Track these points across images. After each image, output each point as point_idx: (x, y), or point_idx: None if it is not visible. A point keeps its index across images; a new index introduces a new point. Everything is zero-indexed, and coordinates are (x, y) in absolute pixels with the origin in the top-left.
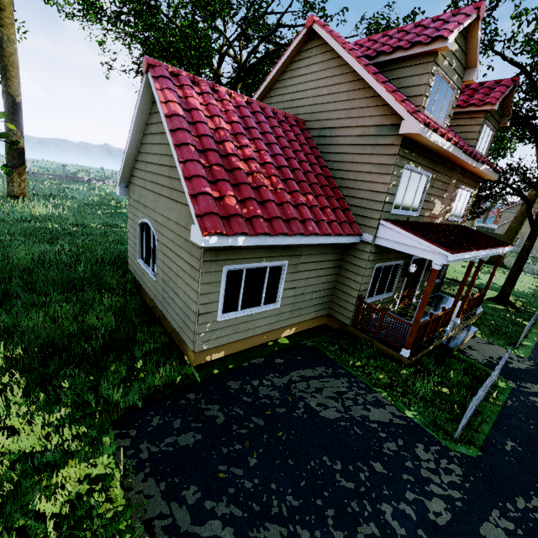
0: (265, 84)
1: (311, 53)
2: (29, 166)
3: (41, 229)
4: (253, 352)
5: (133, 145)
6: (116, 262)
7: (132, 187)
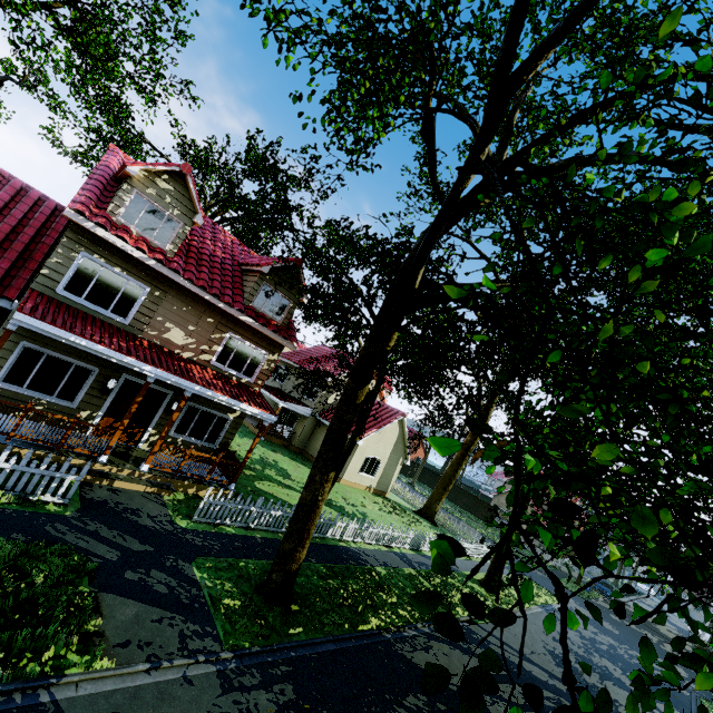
0: None
1: None
2: None
3: None
4: None
5: None
6: None
7: None
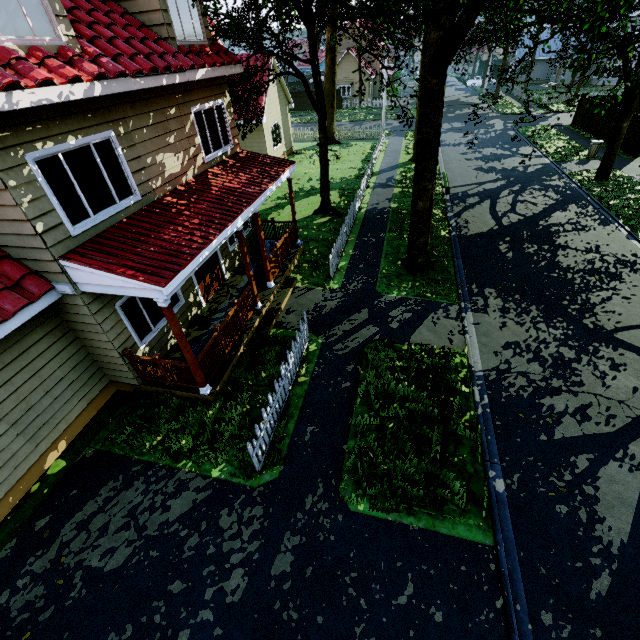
0: None
1: None
2: None
3: None
4: (7, 528)
5: None
6: None
7: None
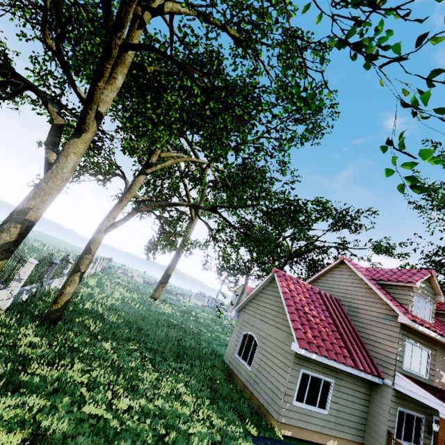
0: (315, 276)
1: (342, 269)
2: (151, 279)
3: (170, 321)
4: None
5: (253, 295)
6: (211, 354)
7: (242, 313)
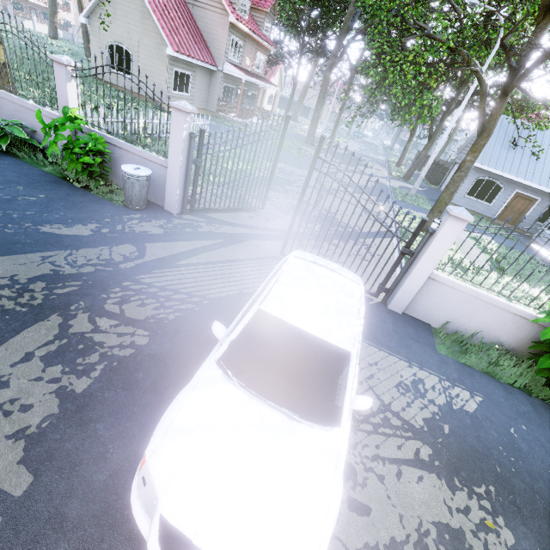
0: None
1: None
2: None
3: None
4: None
5: None
6: None
7: (95, 20)
